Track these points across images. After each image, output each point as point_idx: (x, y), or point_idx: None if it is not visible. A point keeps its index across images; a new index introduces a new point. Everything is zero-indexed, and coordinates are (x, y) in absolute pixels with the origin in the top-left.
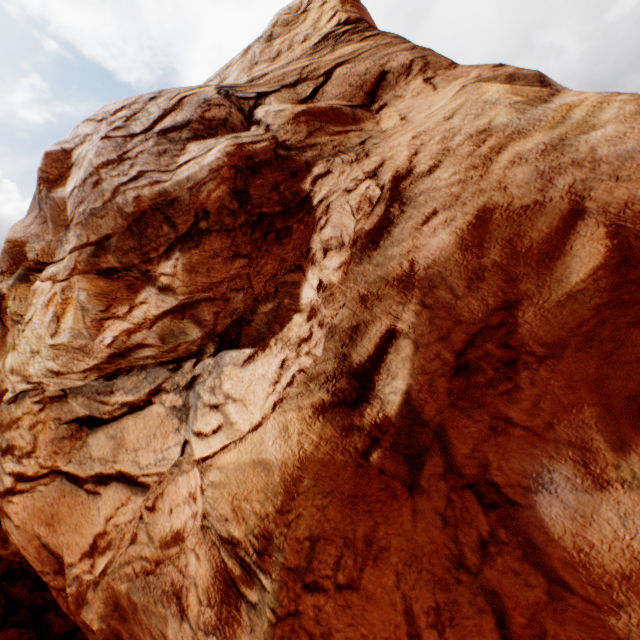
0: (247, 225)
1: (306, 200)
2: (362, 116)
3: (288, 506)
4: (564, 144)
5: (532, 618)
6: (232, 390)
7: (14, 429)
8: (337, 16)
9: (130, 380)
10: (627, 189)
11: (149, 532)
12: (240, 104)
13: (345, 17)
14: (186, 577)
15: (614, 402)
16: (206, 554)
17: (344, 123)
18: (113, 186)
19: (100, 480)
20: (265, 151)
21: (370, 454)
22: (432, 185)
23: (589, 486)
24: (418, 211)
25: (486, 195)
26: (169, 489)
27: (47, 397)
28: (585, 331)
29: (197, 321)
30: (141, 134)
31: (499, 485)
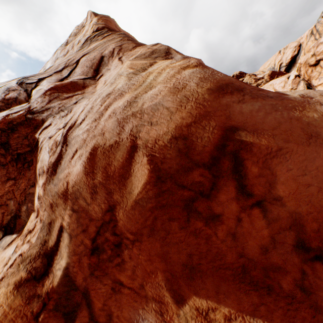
0: (13, 161)
1: (38, 143)
2: (89, 83)
3: None
4: (135, 101)
5: None
6: None
7: None
8: (93, 27)
9: None
10: (156, 130)
11: None
12: (27, 87)
13: (96, 27)
14: None
15: (176, 268)
16: None
17: (76, 90)
18: None
19: None
20: (20, 116)
21: (40, 315)
22: (77, 133)
23: None
24: (71, 150)
25: (96, 138)
26: None
27: None
28: (149, 224)
29: None
30: None
31: None
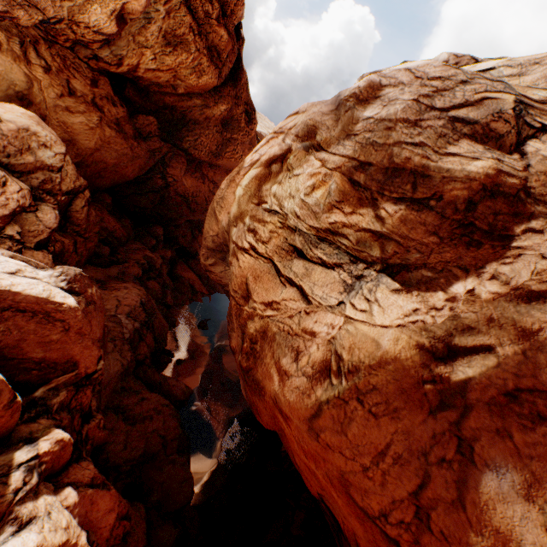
0: (457, 222)
1: (508, 237)
2: None
3: (375, 367)
4: None
5: (435, 499)
6: (380, 299)
7: (261, 224)
8: None
9: (328, 249)
10: None
11: (300, 320)
12: (521, 128)
13: None
14: (306, 350)
15: None
16: (323, 351)
17: None
18: (398, 139)
19: (289, 281)
20: (511, 186)
21: (426, 383)
22: None
23: (521, 493)
24: None
25: None
26: (320, 313)
27: (286, 224)
28: None
29: (382, 248)
30: (438, 110)
31: (474, 451)
